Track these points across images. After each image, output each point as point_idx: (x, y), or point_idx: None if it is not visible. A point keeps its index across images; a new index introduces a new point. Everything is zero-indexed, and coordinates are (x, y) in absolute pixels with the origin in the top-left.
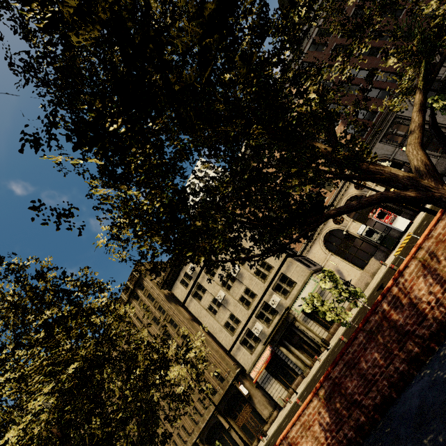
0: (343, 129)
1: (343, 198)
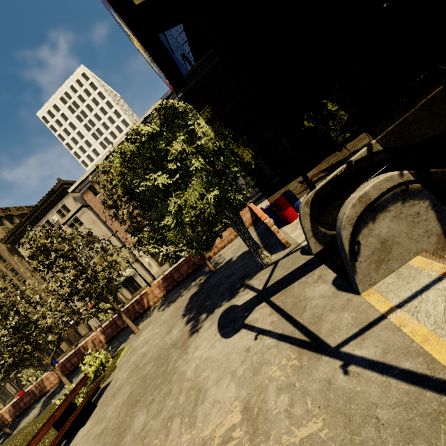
0: None
1: None
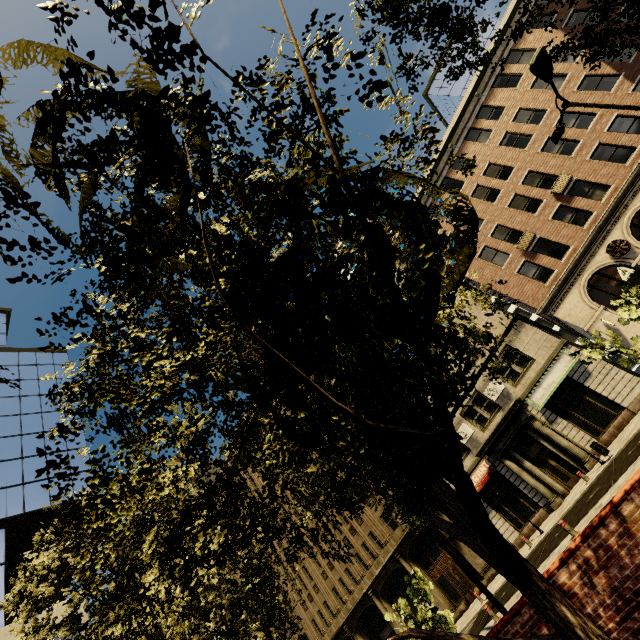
0: (629, 87)
1: (628, 210)
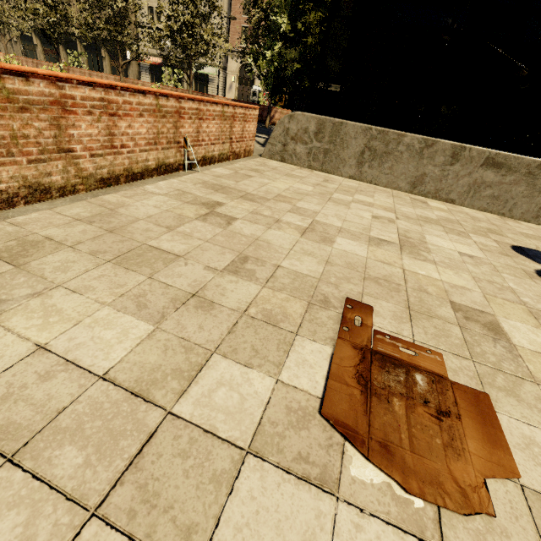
0: None
1: None
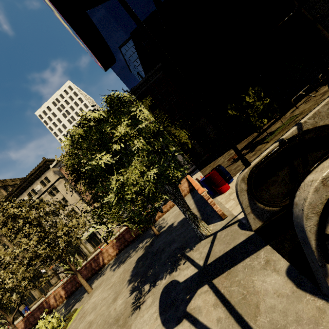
0: None
1: None
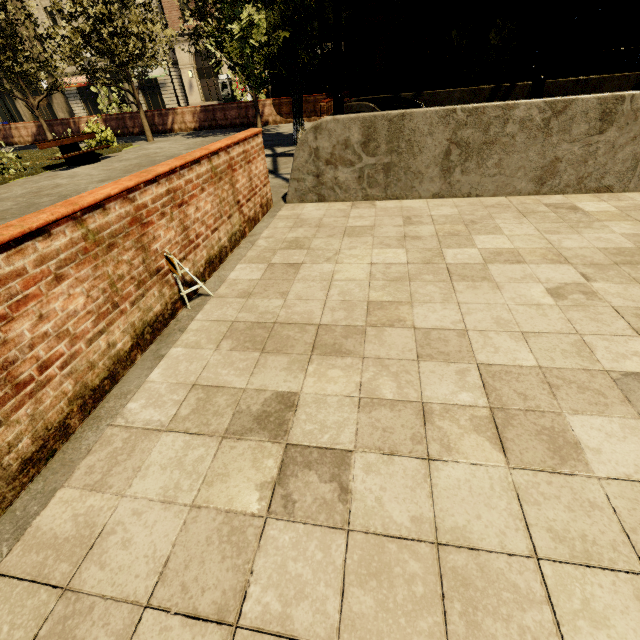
0: None
1: None
